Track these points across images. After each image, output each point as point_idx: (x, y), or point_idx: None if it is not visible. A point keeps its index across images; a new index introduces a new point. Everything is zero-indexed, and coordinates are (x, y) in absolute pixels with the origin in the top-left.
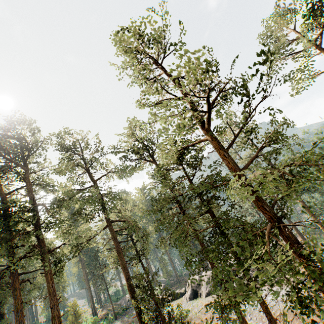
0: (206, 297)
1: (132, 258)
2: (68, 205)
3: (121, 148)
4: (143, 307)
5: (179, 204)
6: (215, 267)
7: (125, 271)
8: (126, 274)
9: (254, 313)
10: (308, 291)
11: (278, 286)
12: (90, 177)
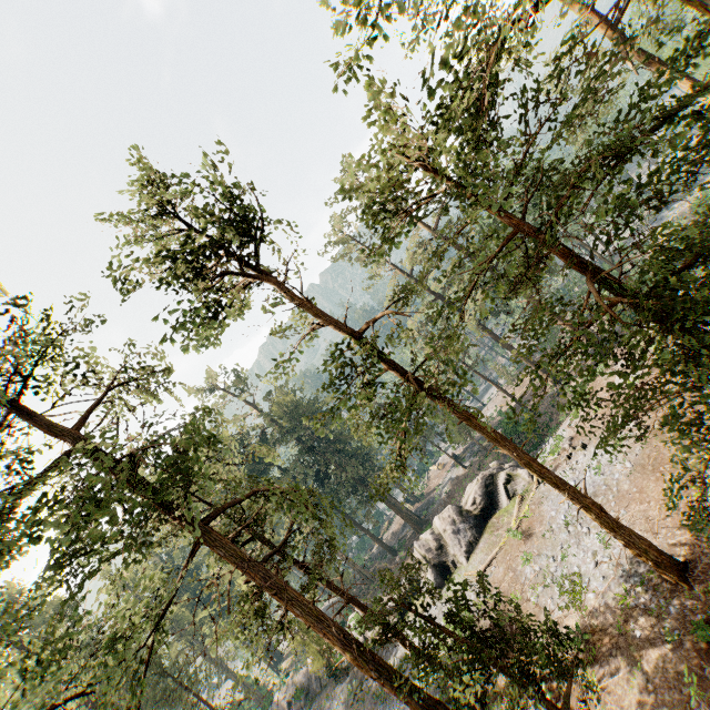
0: (470, 561)
1: (308, 584)
2: (5, 555)
3: (129, 281)
4: (340, 686)
5: (387, 364)
6: (530, 460)
7: (326, 624)
8: (332, 631)
9: (586, 517)
10: (636, 423)
11: (583, 450)
12: (46, 427)
